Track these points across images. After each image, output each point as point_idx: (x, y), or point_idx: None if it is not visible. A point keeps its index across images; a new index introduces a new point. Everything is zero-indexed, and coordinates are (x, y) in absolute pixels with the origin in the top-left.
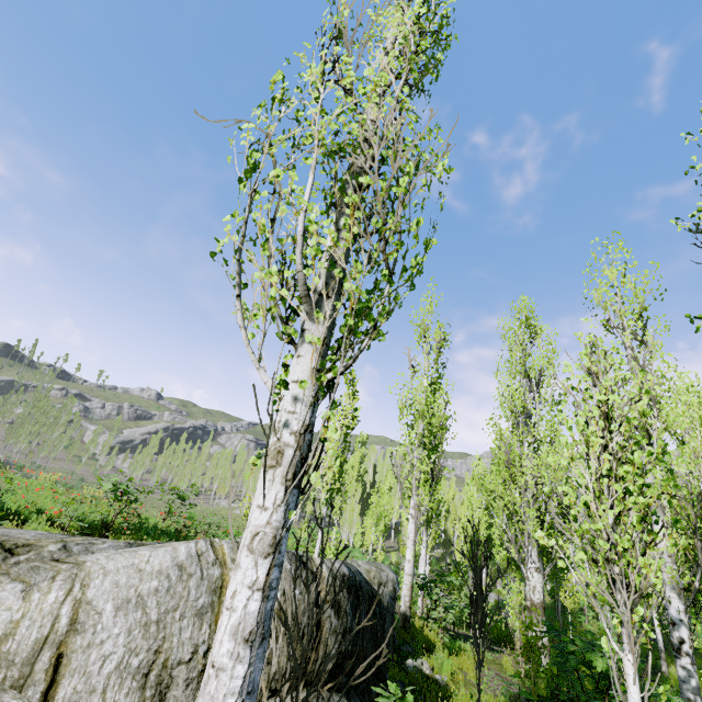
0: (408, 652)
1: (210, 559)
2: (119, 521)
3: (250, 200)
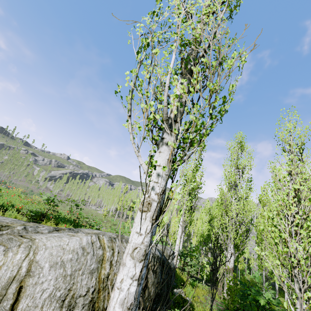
0: (174, 285)
1: (97, 245)
2: (48, 213)
3: (140, 64)
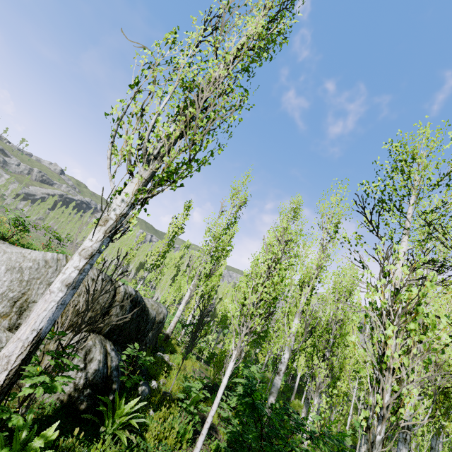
0: (161, 350)
1: (63, 263)
2: (13, 239)
3: (134, 95)
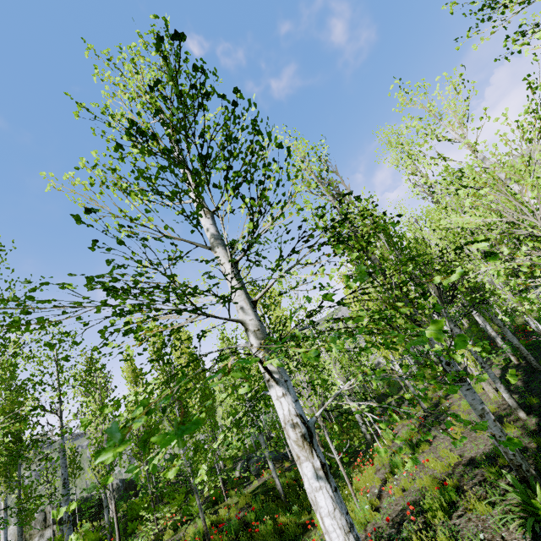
0: None
1: None
2: None
3: None
